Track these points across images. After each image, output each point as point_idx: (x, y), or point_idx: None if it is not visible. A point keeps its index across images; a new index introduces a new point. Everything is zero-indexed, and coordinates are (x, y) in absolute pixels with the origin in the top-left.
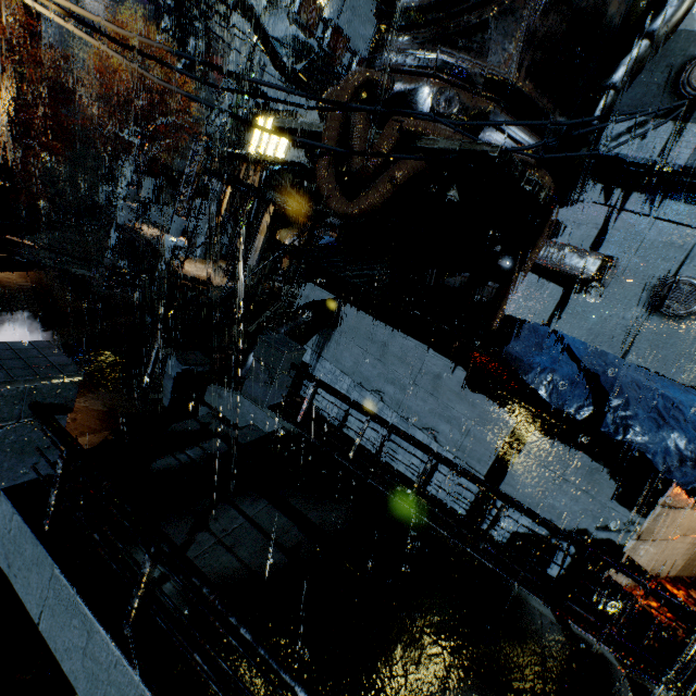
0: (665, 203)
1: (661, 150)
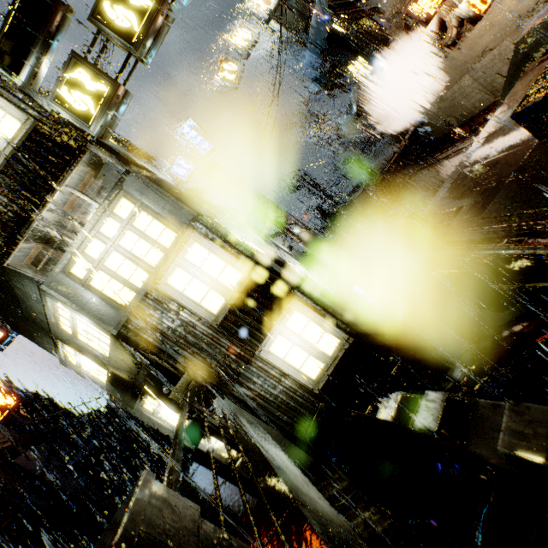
0: None
1: None
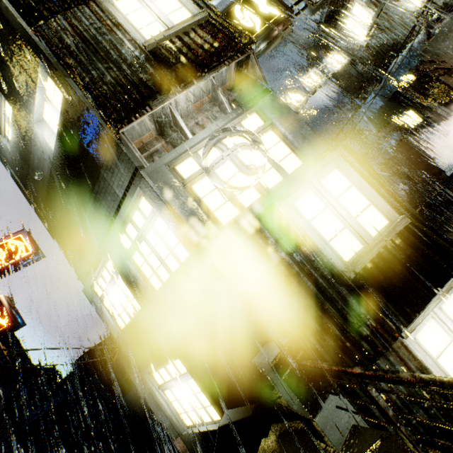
0: None
1: None
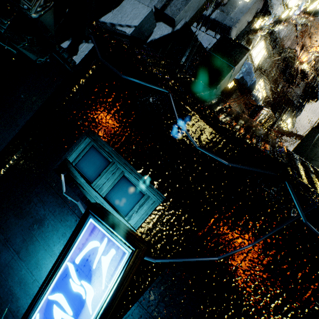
0: (208, 31)
1: (209, 14)
